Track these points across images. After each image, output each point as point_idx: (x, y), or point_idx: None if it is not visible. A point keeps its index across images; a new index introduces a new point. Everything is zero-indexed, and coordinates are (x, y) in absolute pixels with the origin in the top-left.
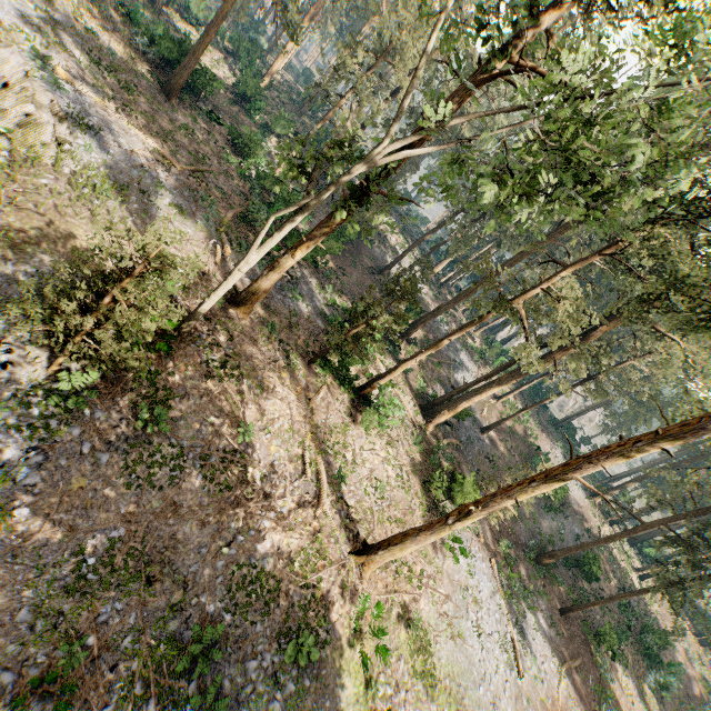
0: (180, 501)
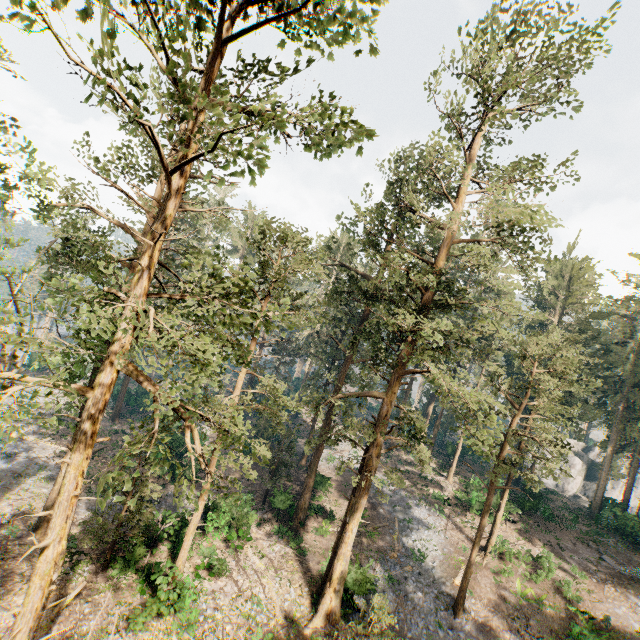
0: None
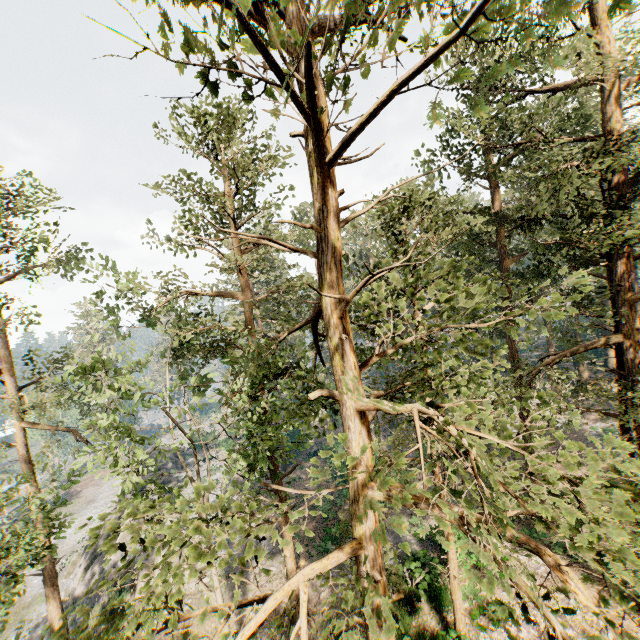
0: None
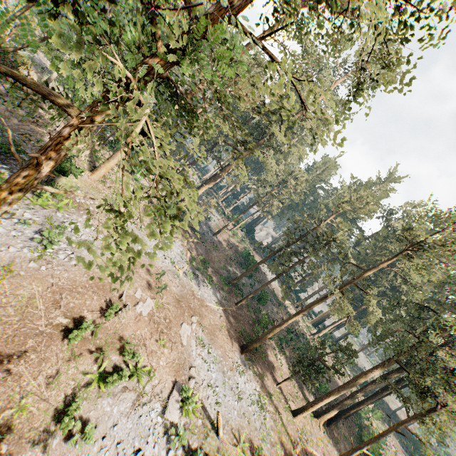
0: (14, 114)
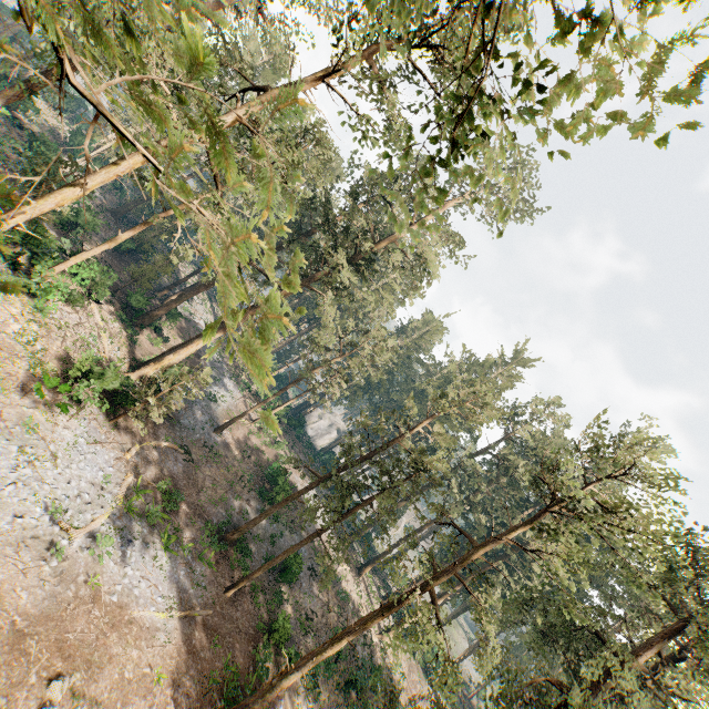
0: None
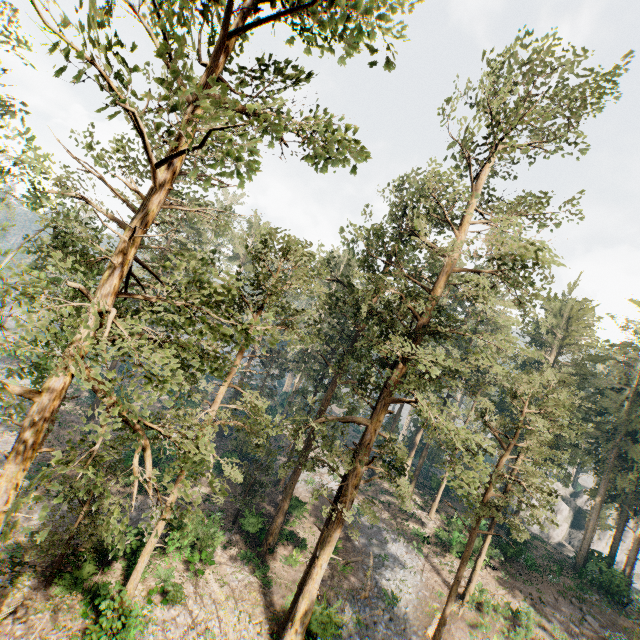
0: None
